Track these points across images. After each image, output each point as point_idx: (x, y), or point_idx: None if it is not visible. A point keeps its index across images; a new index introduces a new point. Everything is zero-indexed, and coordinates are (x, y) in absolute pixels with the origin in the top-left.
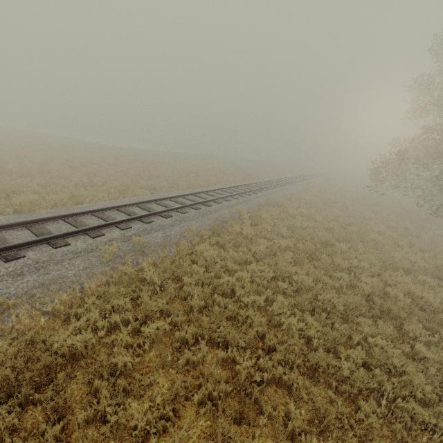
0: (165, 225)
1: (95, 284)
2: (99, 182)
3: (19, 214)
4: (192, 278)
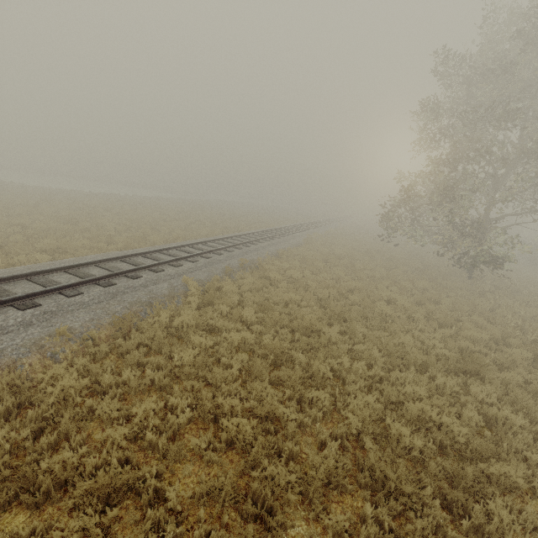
0: (9, 327)
1: None
2: None
3: None
4: None
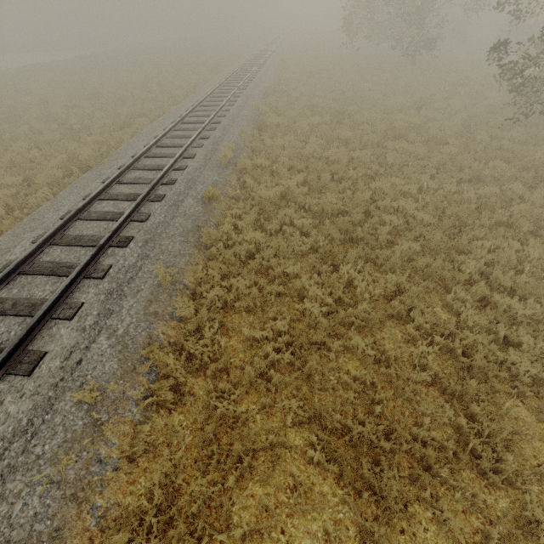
0: (221, 136)
1: (234, 180)
2: (78, 126)
3: (94, 170)
4: (287, 156)
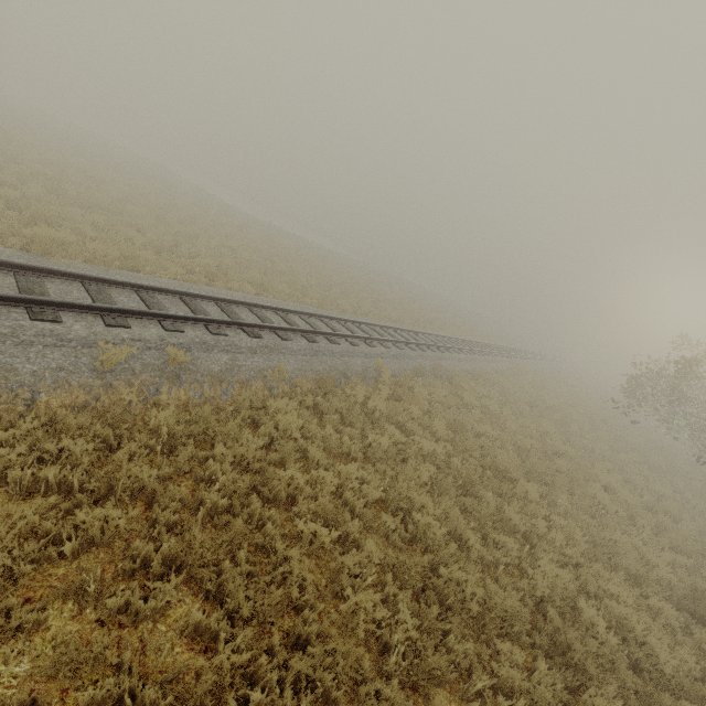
0: (242, 348)
1: (60, 400)
2: (186, 251)
3: (25, 253)
4: (231, 451)
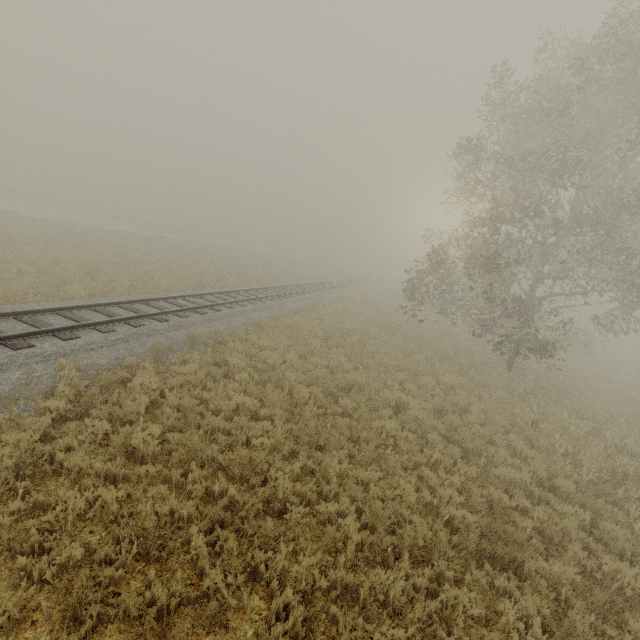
0: None
1: None
2: None
3: None
4: None
